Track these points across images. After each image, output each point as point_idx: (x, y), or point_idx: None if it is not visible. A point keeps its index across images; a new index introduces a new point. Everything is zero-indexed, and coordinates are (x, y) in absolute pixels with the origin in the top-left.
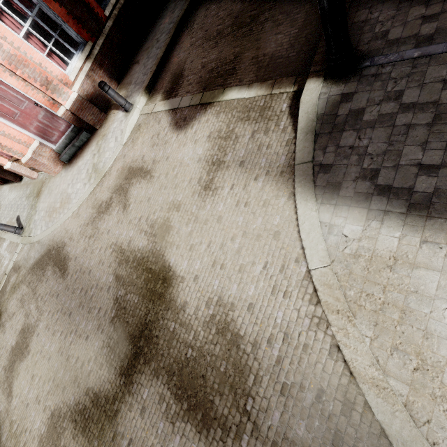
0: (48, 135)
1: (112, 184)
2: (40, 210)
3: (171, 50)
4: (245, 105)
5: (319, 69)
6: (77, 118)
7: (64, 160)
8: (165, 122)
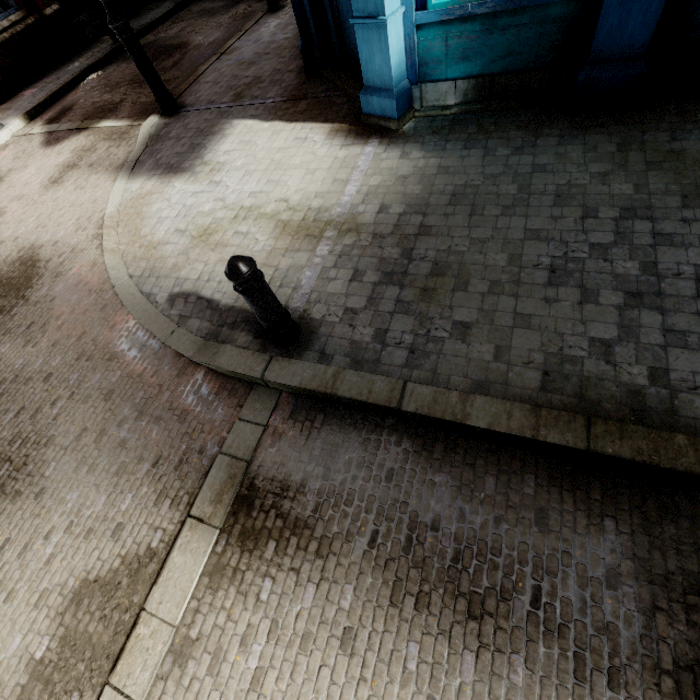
0: None
1: None
2: None
3: (71, 90)
4: (112, 131)
5: (161, 110)
6: None
7: None
8: (38, 141)
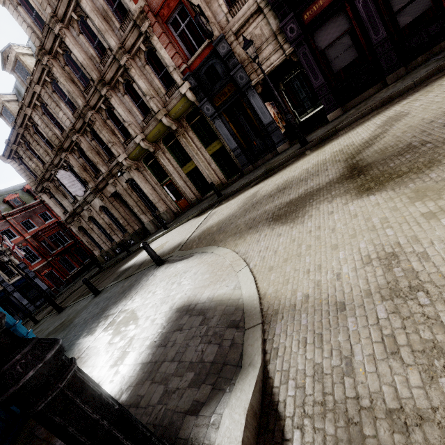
0: None
1: None
2: None
3: None
4: None
5: None
6: None
7: None
8: None
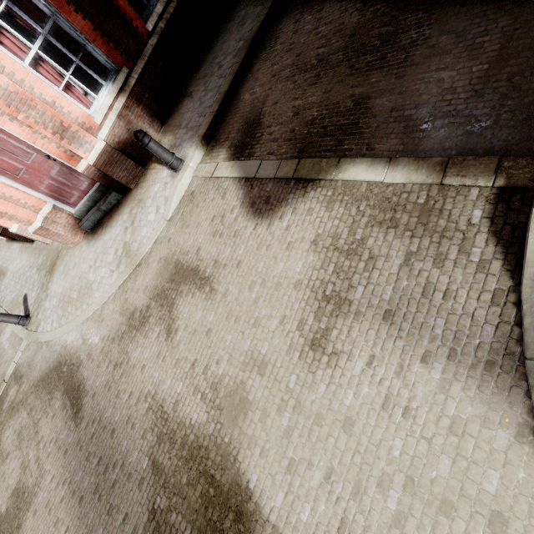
0: (65, 196)
1: (151, 282)
2: (52, 296)
3: (240, 81)
4: (385, 197)
5: None
6: (104, 174)
7: (86, 228)
8: (234, 198)
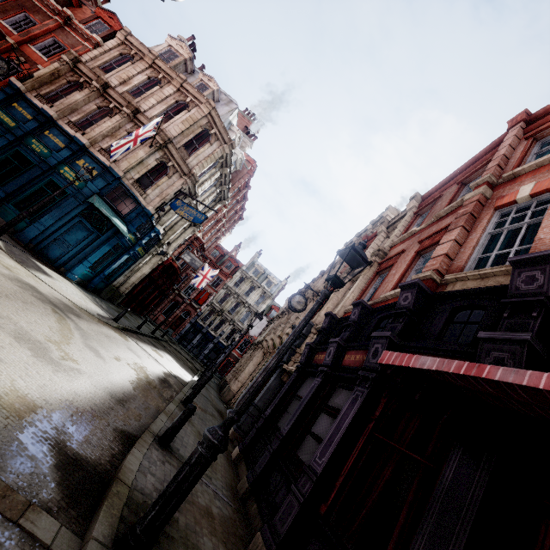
0: None
1: None
2: None
3: None
4: None
5: None
6: None
7: None
8: None
